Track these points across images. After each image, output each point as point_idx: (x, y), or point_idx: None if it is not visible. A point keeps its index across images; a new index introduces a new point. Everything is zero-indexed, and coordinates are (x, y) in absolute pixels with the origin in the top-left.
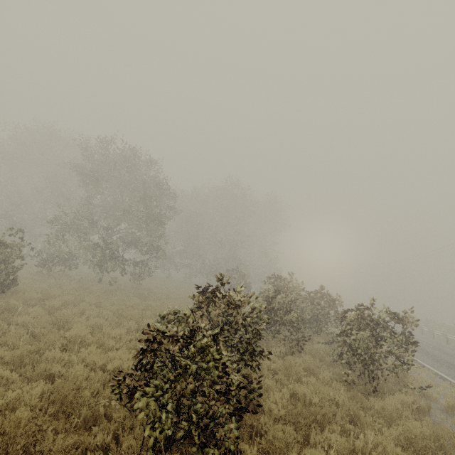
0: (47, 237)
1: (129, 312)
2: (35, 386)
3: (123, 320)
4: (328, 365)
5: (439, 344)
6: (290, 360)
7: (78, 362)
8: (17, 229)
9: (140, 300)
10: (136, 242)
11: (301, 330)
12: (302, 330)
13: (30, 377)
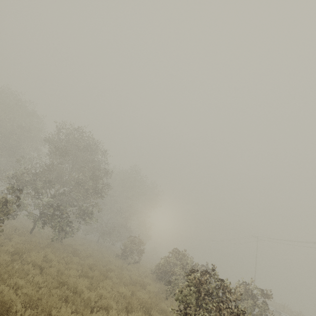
0: (8, 190)
1: (93, 273)
2: None
3: (93, 281)
4: None
5: None
6: None
7: None
8: (18, 190)
9: (75, 257)
10: (79, 206)
11: None
12: None
13: None
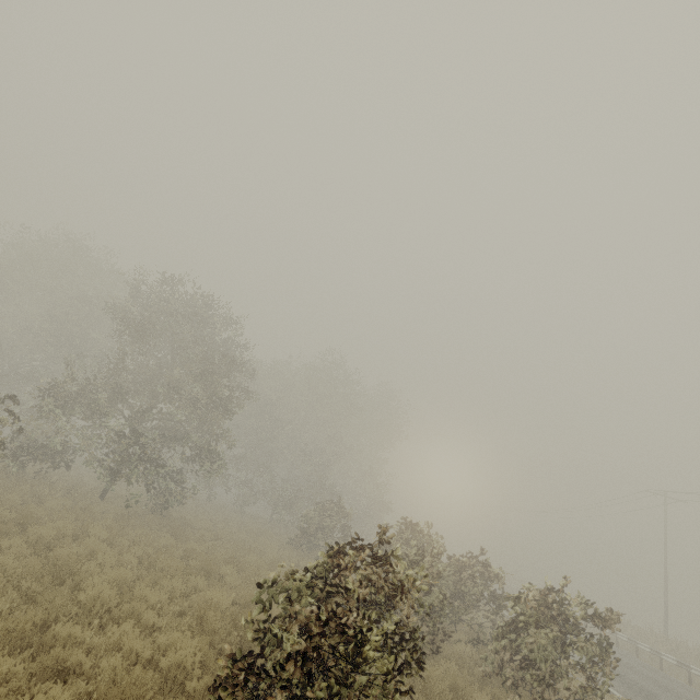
0: (40, 411)
1: (168, 561)
2: (43, 690)
3: (158, 576)
4: (478, 682)
5: (626, 657)
6: (430, 668)
7: (106, 649)
8: (12, 399)
9: (173, 539)
10: (184, 437)
11: (439, 616)
12: (440, 618)
13: (34, 672)
